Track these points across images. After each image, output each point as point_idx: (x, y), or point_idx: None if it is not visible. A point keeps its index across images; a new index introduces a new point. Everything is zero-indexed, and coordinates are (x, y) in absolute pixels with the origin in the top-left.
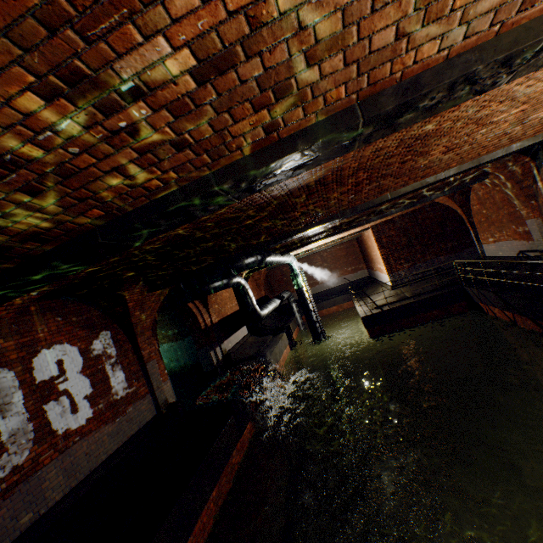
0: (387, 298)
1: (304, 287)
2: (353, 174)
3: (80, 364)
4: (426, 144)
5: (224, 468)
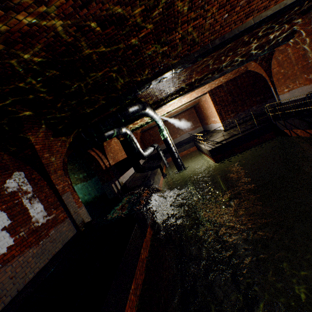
0: (222, 137)
1: (168, 137)
2: None
3: None
4: None
5: (137, 265)
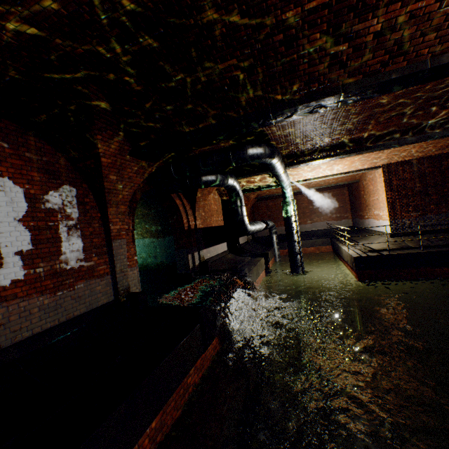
0: (384, 244)
1: (293, 216)
2: None
3: (21, 210)
4: None
5: (174, 390)
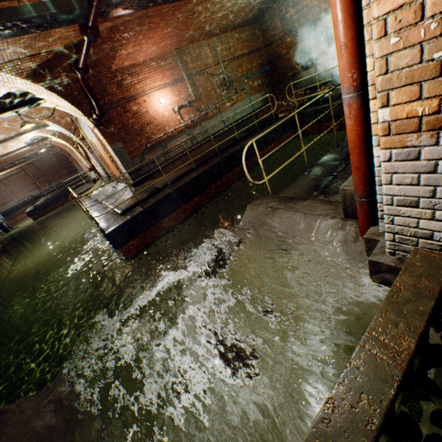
0: (41, 201)
1: None
2: None
3: None
4: None
5: None
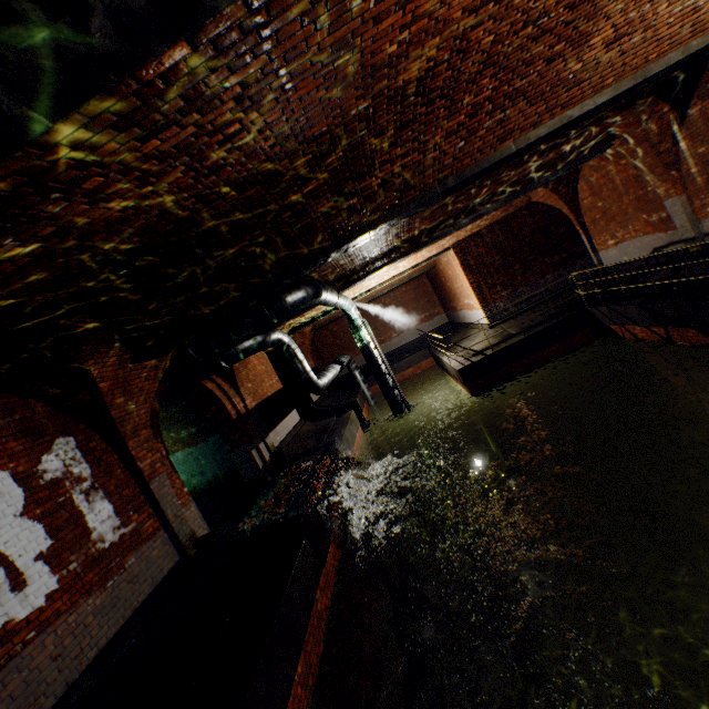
0: (486, 340)
1: (370, 342)
2: (475, 77)
3: (18, 500)
4: (595, 9)
5: (307, 623)
